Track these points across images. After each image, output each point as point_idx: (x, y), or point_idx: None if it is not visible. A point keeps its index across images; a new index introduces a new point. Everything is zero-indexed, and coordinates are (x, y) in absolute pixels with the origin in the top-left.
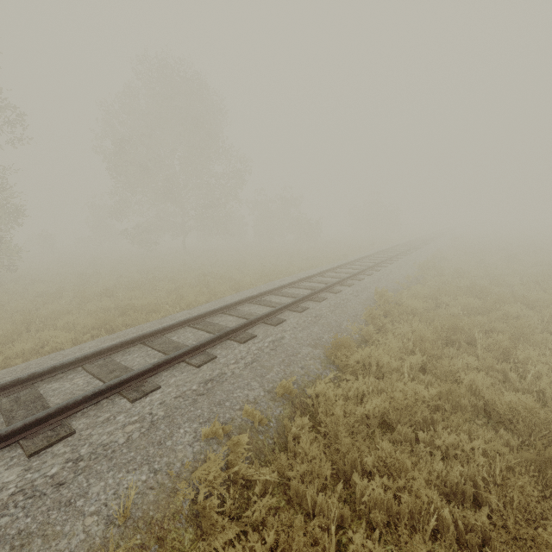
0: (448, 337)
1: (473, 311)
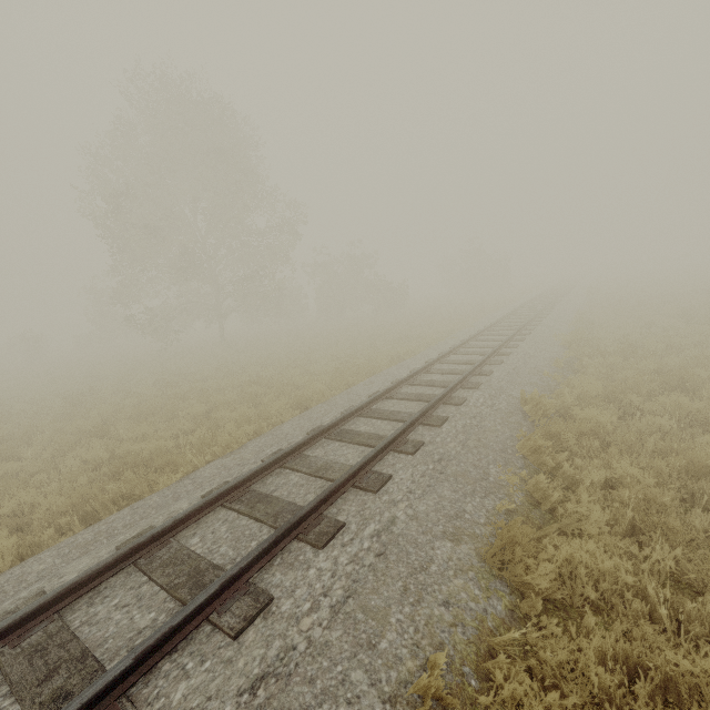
0: (683, 485)
1: (688, 419)
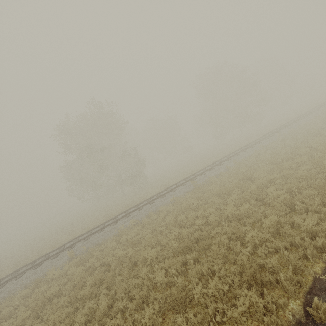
0: None
1: None
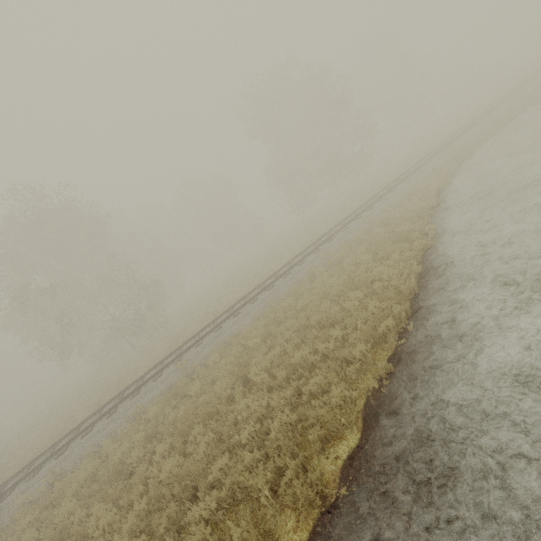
0: None
1: None
